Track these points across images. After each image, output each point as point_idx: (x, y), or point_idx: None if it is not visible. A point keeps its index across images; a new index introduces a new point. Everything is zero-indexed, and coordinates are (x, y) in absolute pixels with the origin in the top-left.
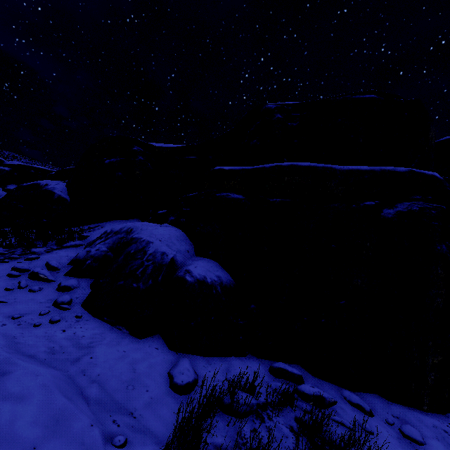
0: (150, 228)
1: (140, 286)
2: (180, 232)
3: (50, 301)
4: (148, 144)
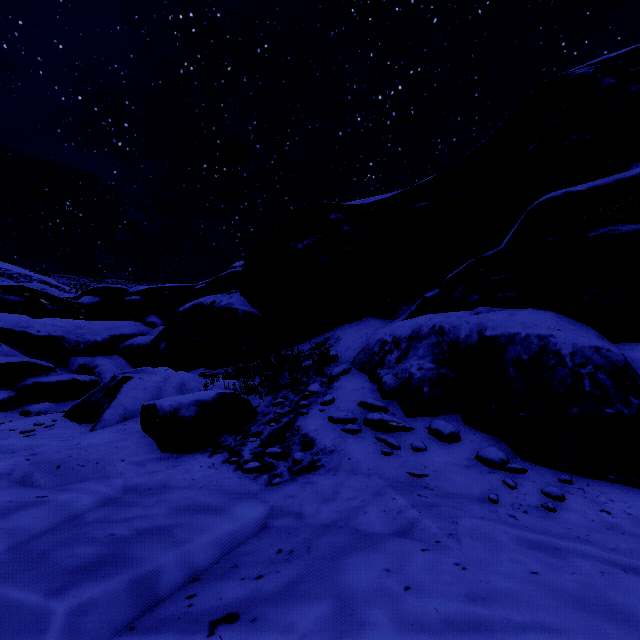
0: (498, 317)
1: (624, 410)
2: (549, 311)
3: (474, 462)
4: (347, 205)
